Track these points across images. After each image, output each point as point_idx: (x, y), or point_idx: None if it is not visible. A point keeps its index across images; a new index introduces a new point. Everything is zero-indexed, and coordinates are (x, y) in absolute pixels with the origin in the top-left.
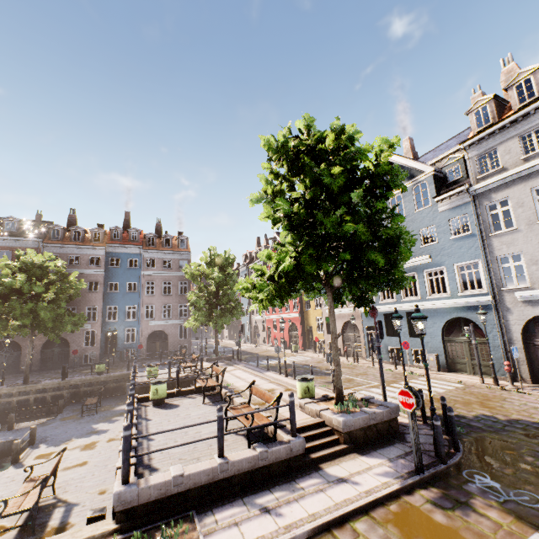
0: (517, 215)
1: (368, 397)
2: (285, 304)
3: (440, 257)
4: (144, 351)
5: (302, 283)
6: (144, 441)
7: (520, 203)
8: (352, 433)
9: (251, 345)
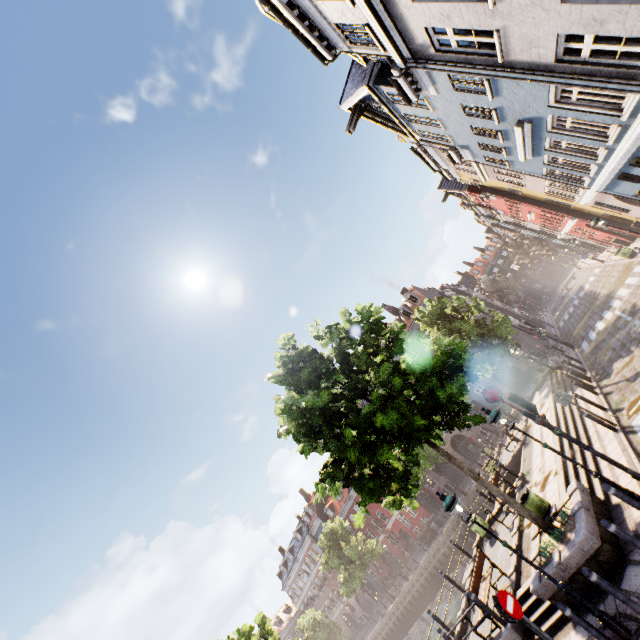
0: (465, 25)
1: (573, 511)
2: (550, 218)
3: (525, 114)
4: (508, 391)
5: (397, 483)
6: (471, 615)
7: (440, 18)
8: (557, 595)
9: (599, 263)
